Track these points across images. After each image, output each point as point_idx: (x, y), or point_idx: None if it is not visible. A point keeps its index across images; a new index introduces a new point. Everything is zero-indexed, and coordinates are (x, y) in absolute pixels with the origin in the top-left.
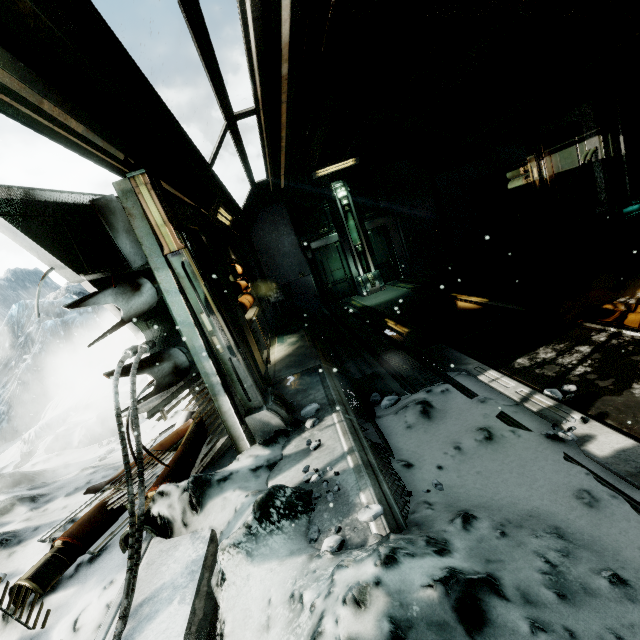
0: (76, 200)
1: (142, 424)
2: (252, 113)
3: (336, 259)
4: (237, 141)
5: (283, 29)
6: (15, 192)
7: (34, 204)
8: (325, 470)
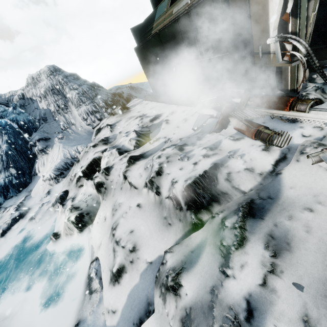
0: None
1: (160, 133)
2: None
3: None
4: None
5: None
6: None
7: None
8: None
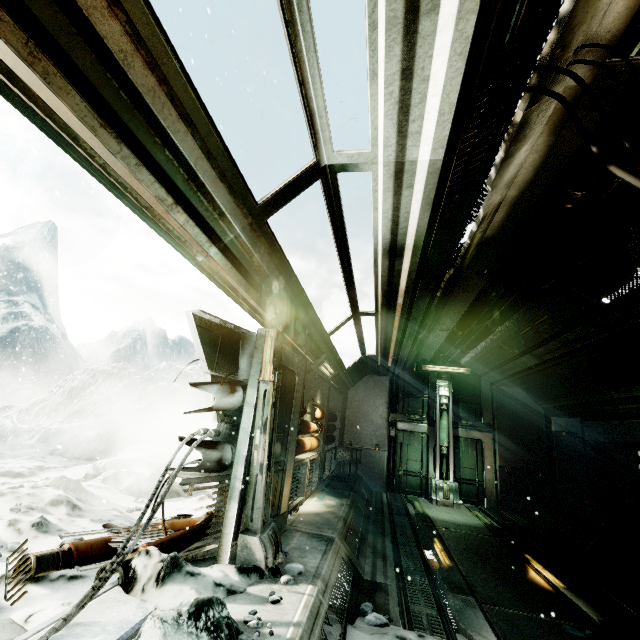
0: (235, 329)
1: (173, 502)
2: (372, 314)
3: (417, 449)
4: (358, 325)
5: (401, 283)
6: (210, 317)
7: (214, 324)
8: (266, 624)
